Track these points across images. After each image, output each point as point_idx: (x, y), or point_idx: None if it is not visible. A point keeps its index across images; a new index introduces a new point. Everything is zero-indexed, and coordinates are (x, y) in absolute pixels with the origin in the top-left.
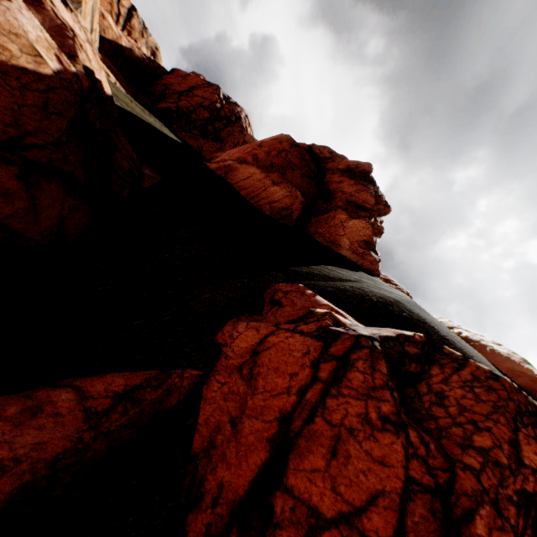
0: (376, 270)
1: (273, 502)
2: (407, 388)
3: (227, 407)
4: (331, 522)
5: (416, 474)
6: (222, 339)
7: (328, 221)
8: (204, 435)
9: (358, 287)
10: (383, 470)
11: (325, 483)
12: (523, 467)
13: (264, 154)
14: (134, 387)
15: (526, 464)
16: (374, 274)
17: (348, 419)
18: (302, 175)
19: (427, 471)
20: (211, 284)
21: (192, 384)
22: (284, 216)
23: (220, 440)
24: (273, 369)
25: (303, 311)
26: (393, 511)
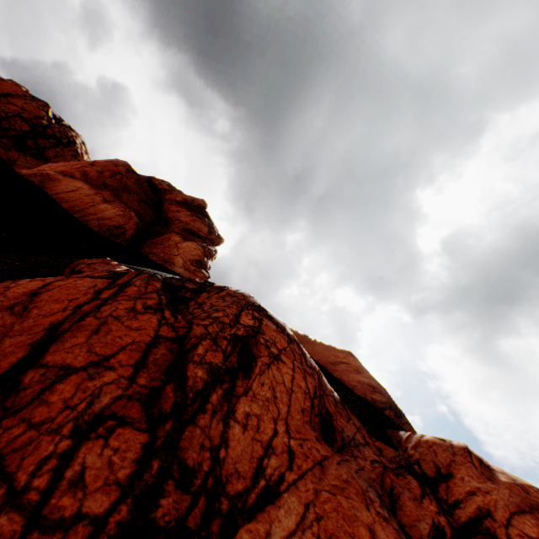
0: None
1: (24, 378)
2: (181, 306)
3: None
4: (81, 369)
5: (165, 333)
6: None
7: (164, 243)
8: None
9: None
10: (137, 333)
11: (83, 349)
12: (239, 324)
13: (97, 173)
14: None
15: (241, 323)
16: None
17: (117, 312)
18: (139, 200)
19: (173, 330)
20: None
21: None
22: (117, 234)
23: None
24: (53, 301)
25: (103, 272)
26: (139, 352)
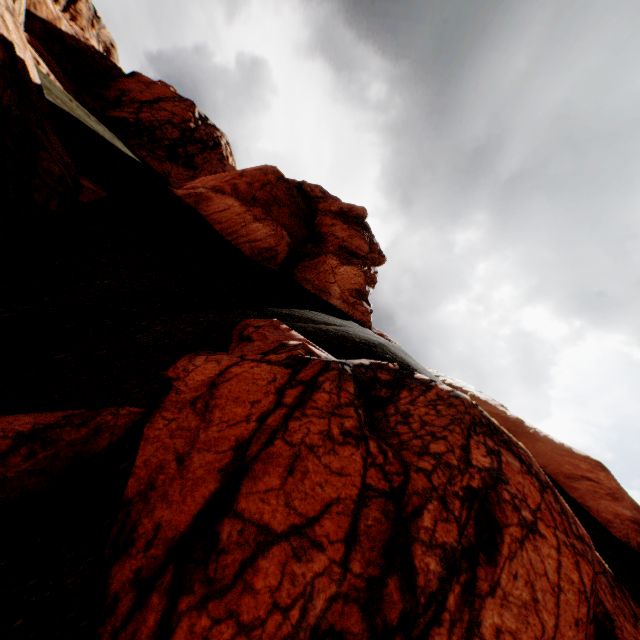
0: (368, 322)
1: (220, 529)
2: (376, 411)
3: (174, 444)
4: (282, 536)
5: (373, 481)
6: (174, 373)
7: (318, 267)
8: (142, 477)
9: (343, 330)
10: (340, 480)
11: (279, 500)
12: (470, 467)
13: (246, 185)
14: (47, 425)
15: (474, 464)
16: (366, 326)
17: (310, 437)
18: (290, 214)
19: (384, 478)
20: (165, 316)
21: (130, 423)
22: (268, 258)
23: (162, 480)
24: (233, 399)
25: (275, 344)
26: (346, 516)
